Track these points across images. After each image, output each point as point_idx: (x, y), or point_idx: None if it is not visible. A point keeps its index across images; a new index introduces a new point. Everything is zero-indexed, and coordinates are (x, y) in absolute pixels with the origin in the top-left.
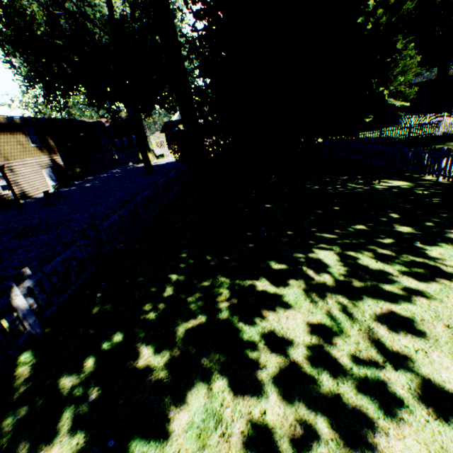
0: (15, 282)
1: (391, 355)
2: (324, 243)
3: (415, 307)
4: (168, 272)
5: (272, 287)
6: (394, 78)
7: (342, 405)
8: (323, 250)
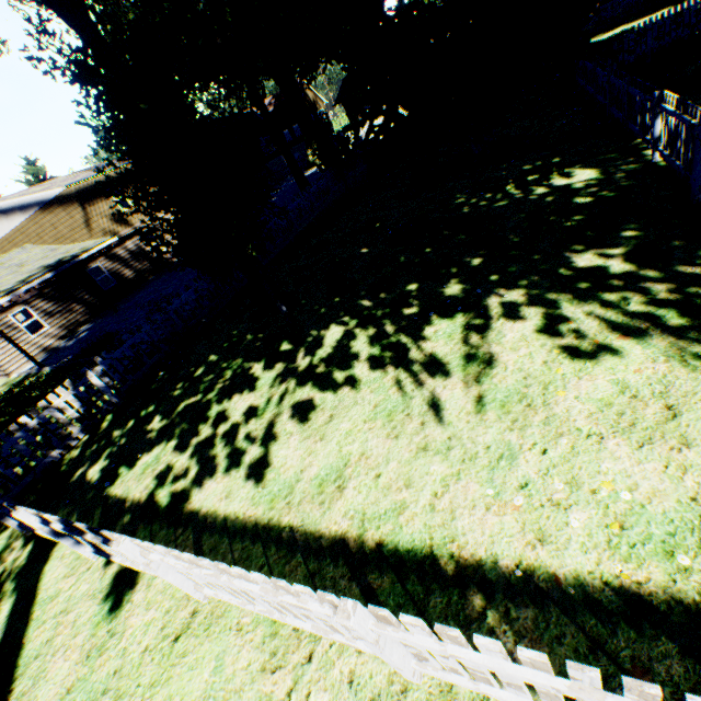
0: (91, 367)
1: (269, 435)
2: (350, 316)
3: (332, 397)
4: (212, 353)
5: (260, 371)
6: None
7: (213, 462)
8: (339, 325)
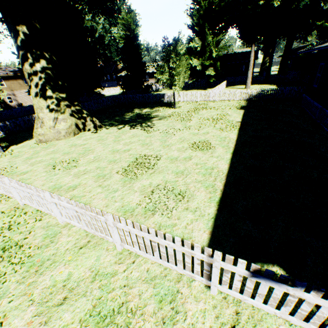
0: None
1: None
2: None
3: None
4: None
5: None
6: (210, 53)
7: None
8: None
